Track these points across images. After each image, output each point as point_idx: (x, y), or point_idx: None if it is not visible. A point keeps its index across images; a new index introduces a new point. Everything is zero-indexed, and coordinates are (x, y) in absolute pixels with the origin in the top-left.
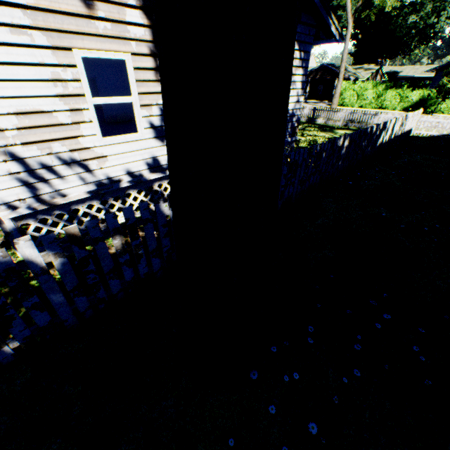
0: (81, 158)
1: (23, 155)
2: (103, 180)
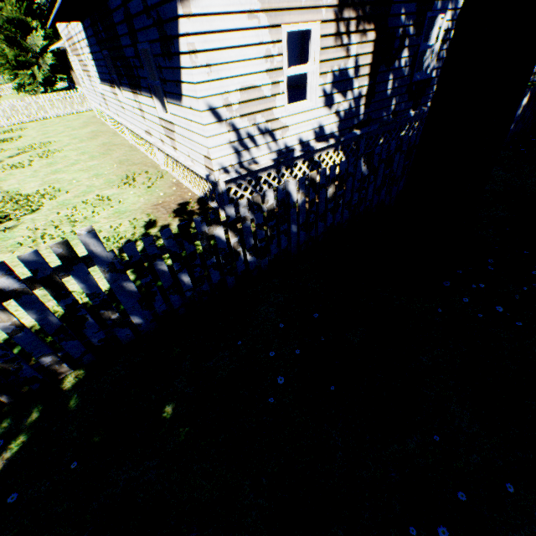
0: (271, 129)
1: (239, 126)
2: (282, 149)
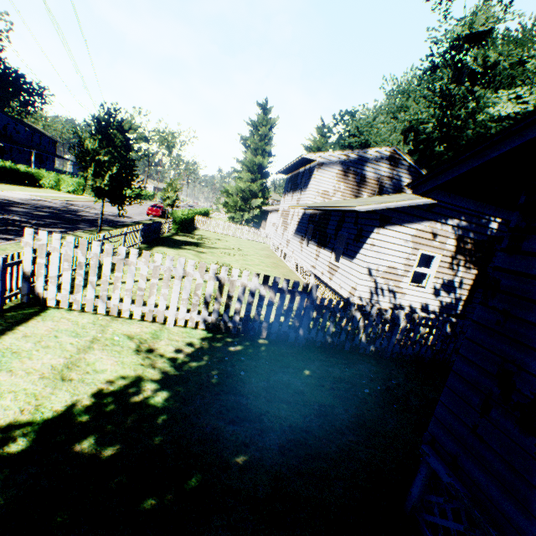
0: (395, 290)
1: (378, 281)
2: (397, 304)
